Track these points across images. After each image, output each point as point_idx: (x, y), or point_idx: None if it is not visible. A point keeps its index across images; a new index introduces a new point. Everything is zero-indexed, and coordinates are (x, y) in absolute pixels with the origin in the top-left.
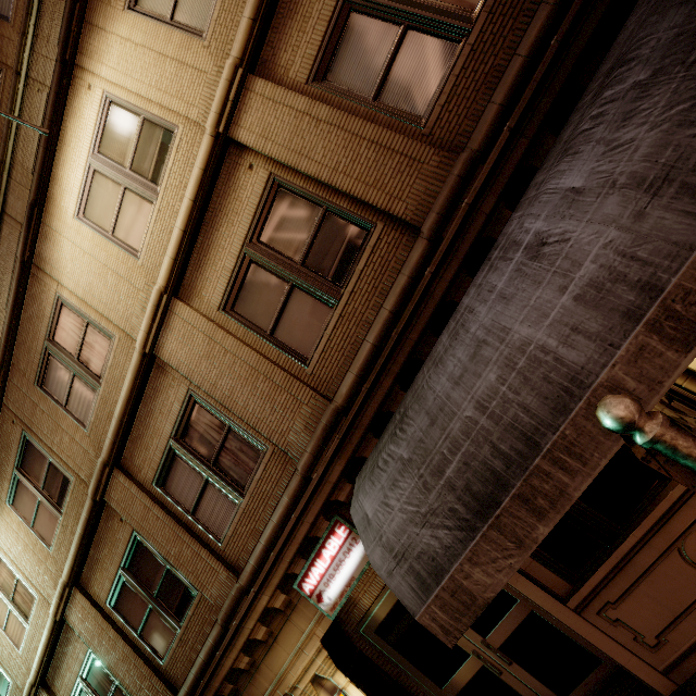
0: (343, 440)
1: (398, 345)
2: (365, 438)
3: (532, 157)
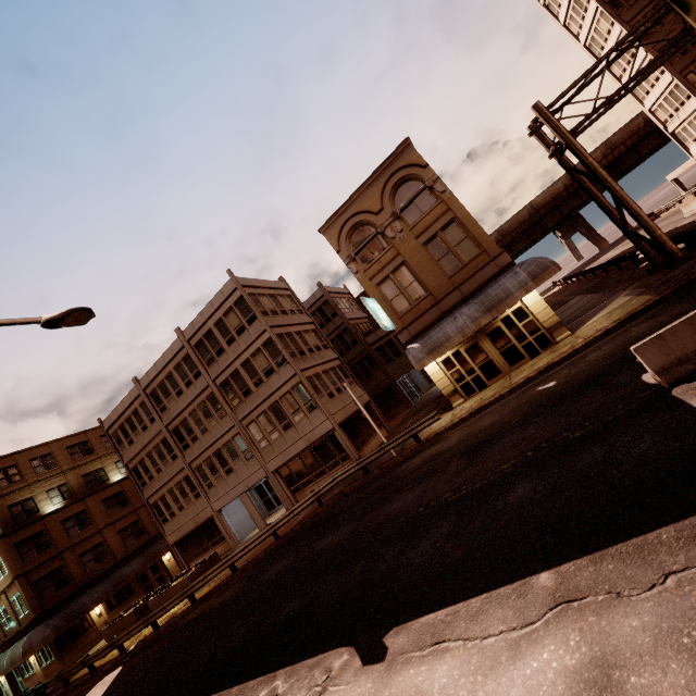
0: (4, 646)
1: (11, 641)
2: (8, 647)
3: (24, 635)
